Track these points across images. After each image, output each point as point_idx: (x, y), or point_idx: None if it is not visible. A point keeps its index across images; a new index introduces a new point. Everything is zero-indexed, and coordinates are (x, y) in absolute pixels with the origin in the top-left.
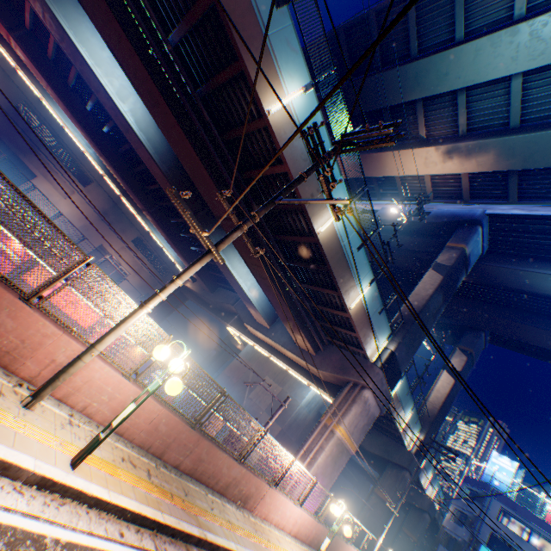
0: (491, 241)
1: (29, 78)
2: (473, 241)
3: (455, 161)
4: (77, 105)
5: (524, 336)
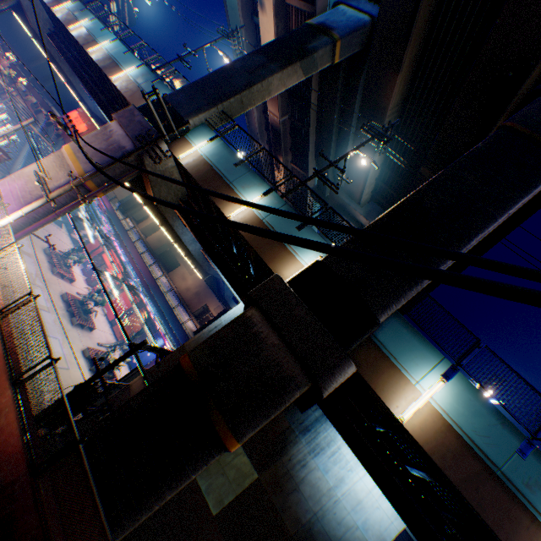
0: (379, 2)
1: None
2: (328, 15)
3: (265, 2)
4: None
5: None
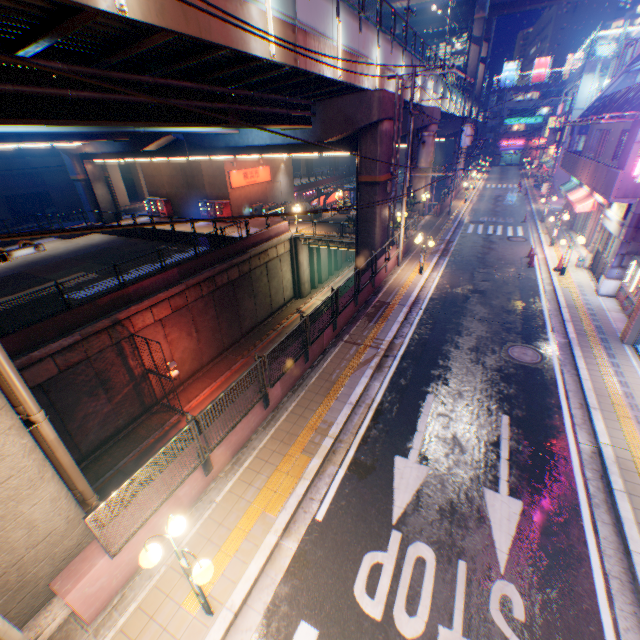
0: None
1: None
2: (487, 4)
3: None
4: None
5: (516, 12)
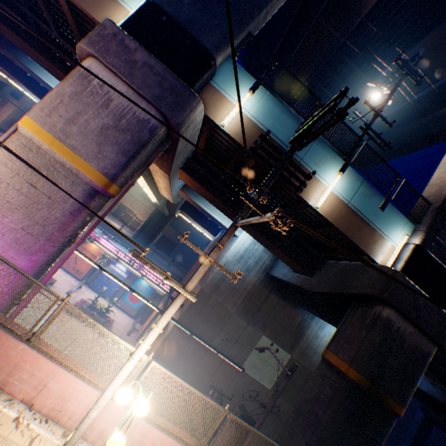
0: None
1: (11, 79)
2: None
3: None
4: (10, 65)
5: None
